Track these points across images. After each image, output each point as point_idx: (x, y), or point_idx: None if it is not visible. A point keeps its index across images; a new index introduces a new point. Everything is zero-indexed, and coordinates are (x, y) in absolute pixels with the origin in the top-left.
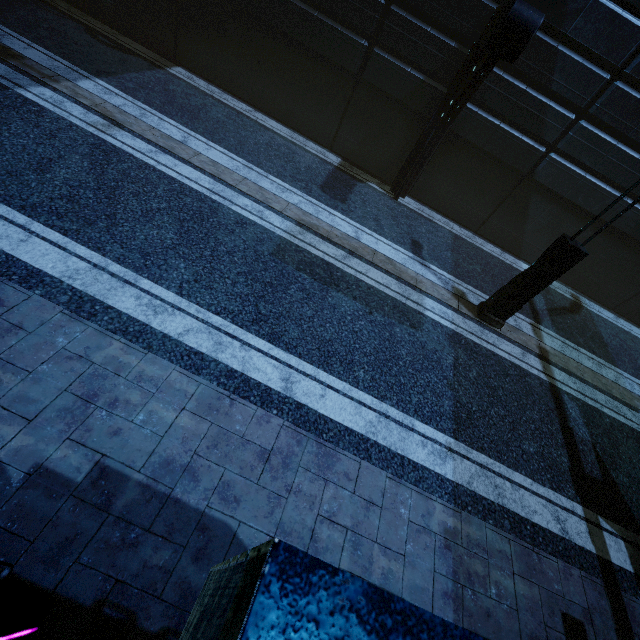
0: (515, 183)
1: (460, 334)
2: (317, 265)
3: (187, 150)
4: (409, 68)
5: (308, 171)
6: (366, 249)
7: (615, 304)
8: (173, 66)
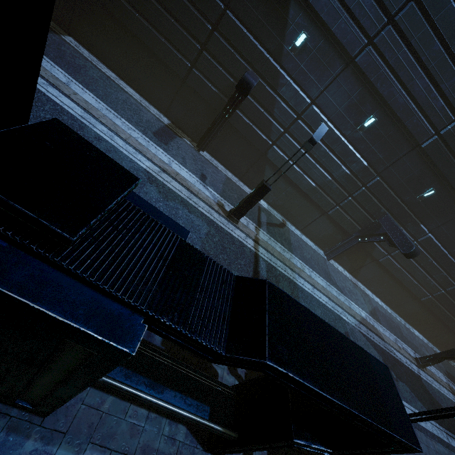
0: (259, 157)
1: (215, 222)
2: (141, 171)
3: (69, 89)
4: (210, 84)
5: (147, 122)
6: (173, 171)
7: (302, 228)
8: (66, 35)
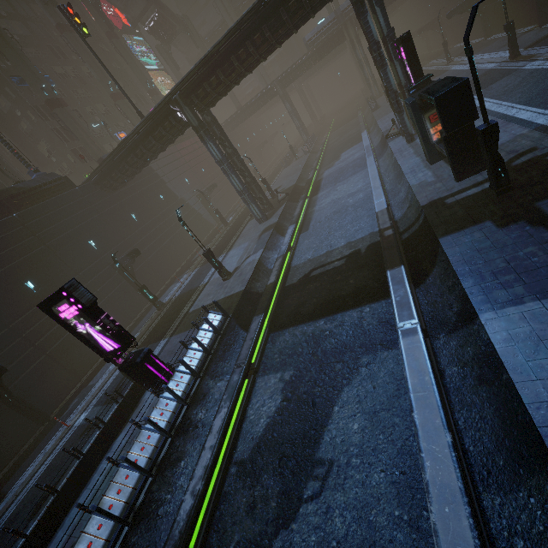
0: None
1: None
2: None
3: None
4: None
5: None
6: None
7: None
8: None
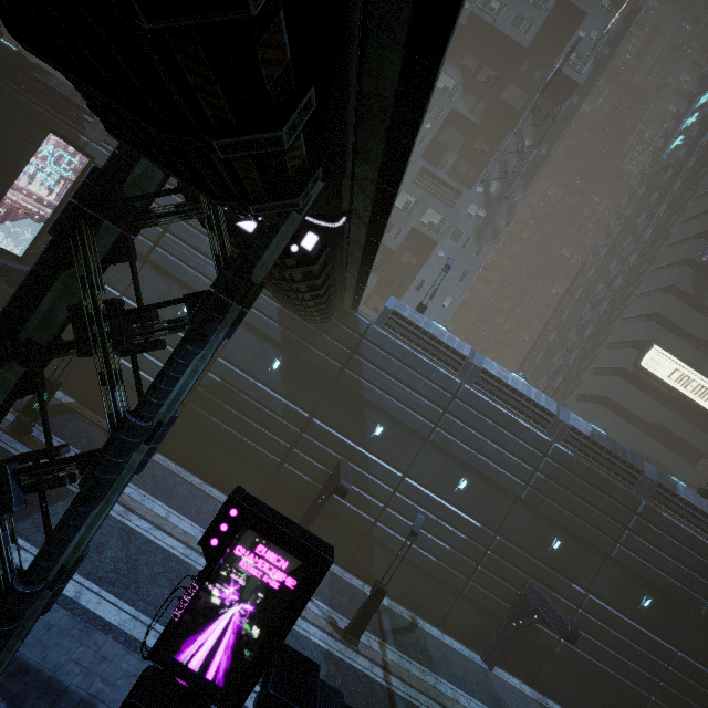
0: (363, 537)
1: (332, 652)
2: None
3: (170, 524)
4: (302, 474)
5: None
6: None
7: (439, 622)
8: (155, 453)
